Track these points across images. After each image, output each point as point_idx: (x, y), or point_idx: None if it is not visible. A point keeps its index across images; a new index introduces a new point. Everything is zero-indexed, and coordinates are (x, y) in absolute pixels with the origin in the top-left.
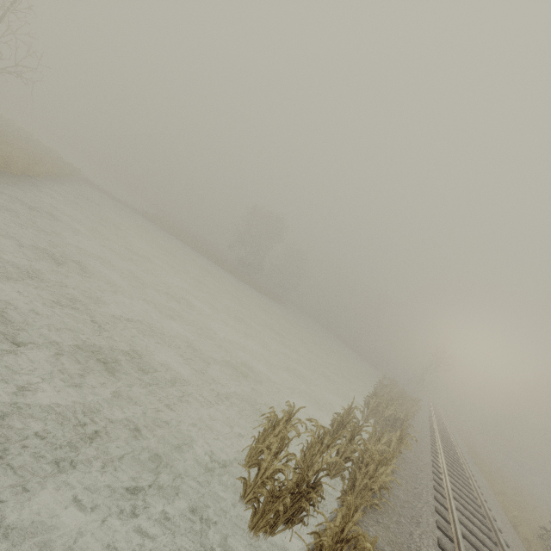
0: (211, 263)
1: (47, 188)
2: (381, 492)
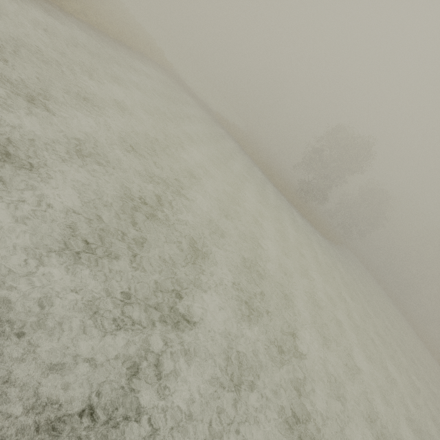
0: (260, 172)
1: (56, 14)
2: None
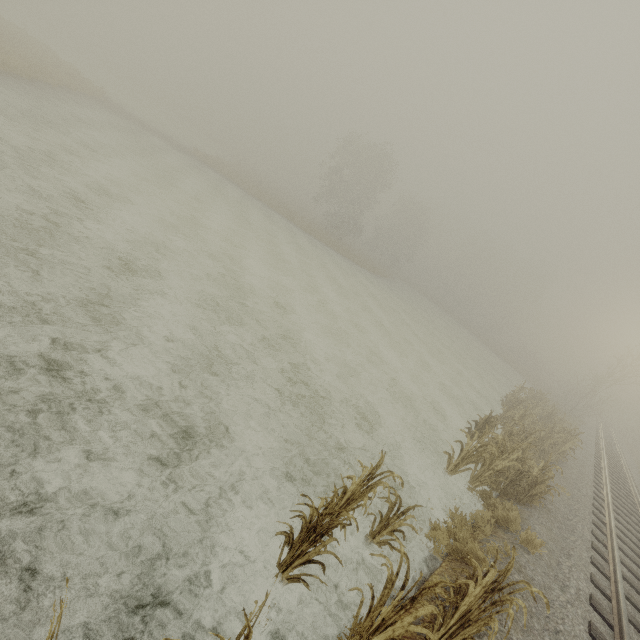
0: (279, 217)
1: None
2: None
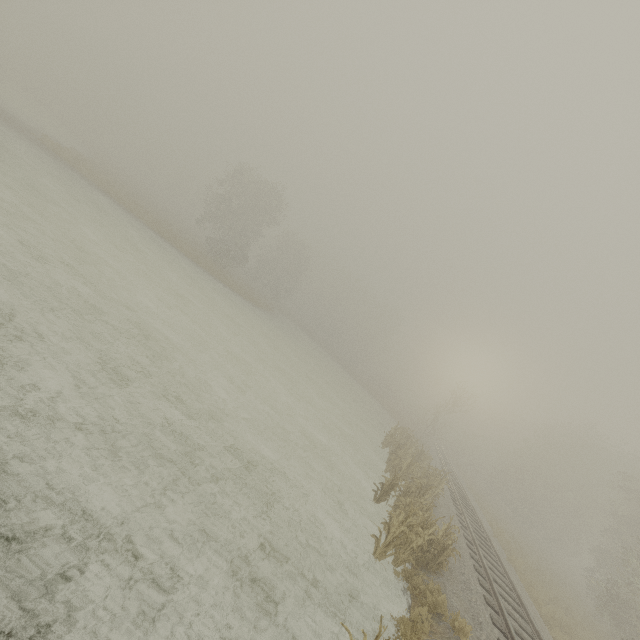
0: (158, 238)
1: None
2: None
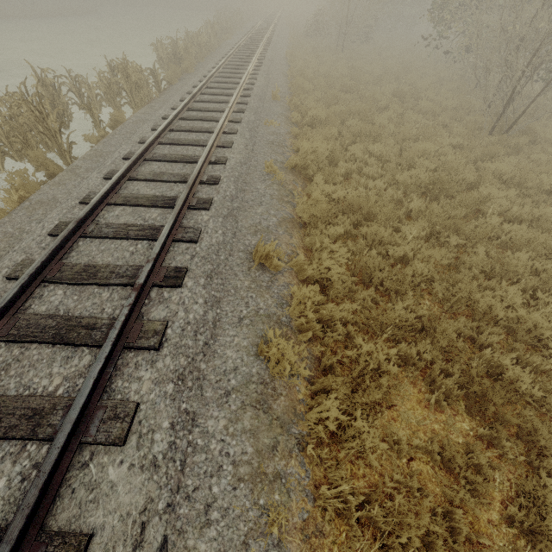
0: None
1: None
2: (211, 52)
